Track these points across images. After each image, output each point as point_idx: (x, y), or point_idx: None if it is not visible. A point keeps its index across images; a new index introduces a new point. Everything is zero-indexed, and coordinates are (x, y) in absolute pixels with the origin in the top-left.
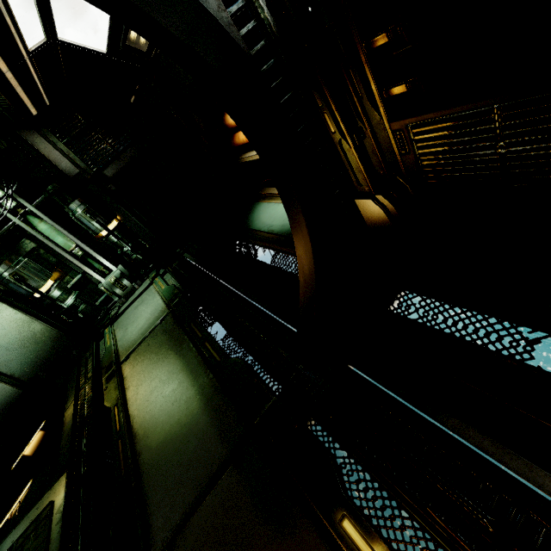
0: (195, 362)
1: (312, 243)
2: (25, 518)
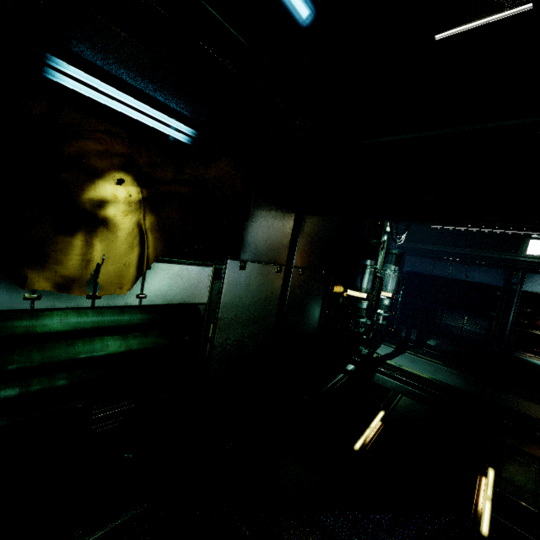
0: None
1: None
2: None
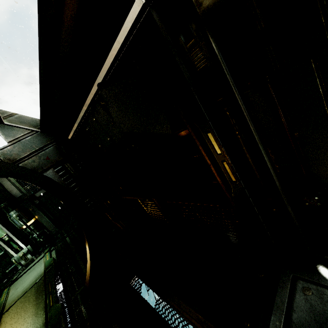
0: (40, 308)
1: (88, 242)
2: None
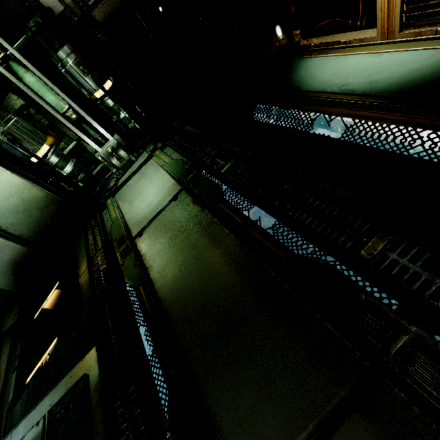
0: (239, 252)
1: None
2: (59, 384)
